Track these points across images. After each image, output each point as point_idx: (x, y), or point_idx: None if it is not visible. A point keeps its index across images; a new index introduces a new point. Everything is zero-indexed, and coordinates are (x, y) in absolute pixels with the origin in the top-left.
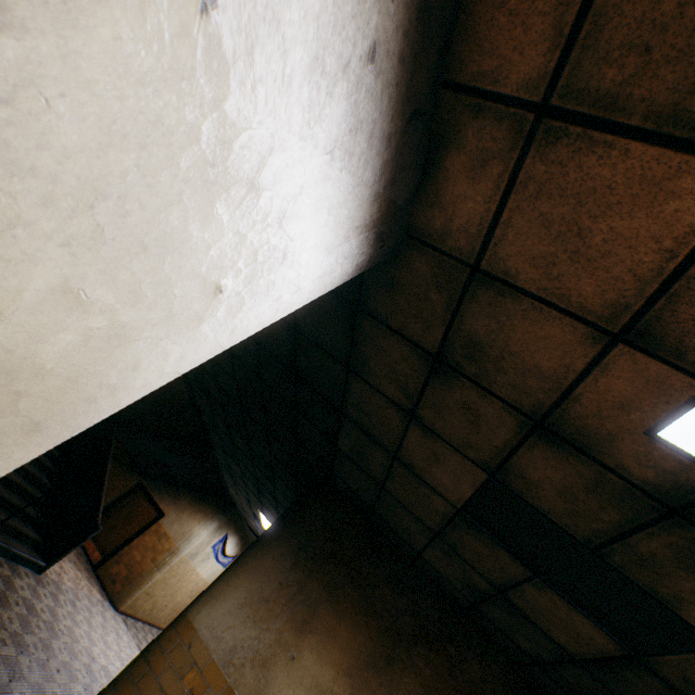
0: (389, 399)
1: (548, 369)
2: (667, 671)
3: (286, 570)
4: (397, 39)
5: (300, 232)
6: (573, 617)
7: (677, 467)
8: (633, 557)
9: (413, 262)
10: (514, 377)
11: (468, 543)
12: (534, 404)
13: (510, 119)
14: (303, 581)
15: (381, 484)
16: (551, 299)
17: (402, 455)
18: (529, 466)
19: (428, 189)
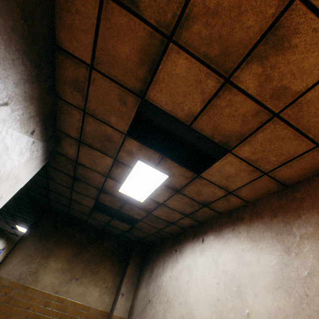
0: (64, 185)
1: (99, 181)
2: (137, 227)
3: (37, 243)
4: (40, 136)
5: (22, 175)
6: (122, 223)
7: (123, 195)
8: (125, 210)
9: (60, 157)
10: (93, 182)
11: (97, 215)
12: (99, 186)
13: (74, 140)
14: (45, 244)
15: (69, 206)
16: (94, 169)
17: (73, 198)
18: (103, 197)
19: (59, 145)
